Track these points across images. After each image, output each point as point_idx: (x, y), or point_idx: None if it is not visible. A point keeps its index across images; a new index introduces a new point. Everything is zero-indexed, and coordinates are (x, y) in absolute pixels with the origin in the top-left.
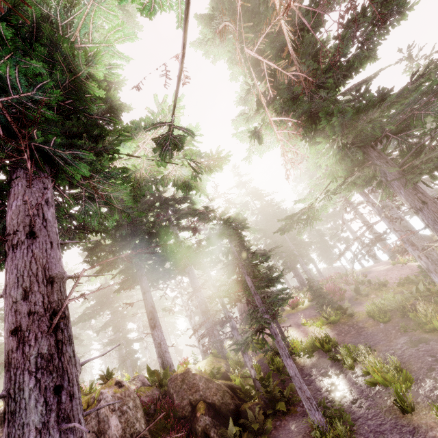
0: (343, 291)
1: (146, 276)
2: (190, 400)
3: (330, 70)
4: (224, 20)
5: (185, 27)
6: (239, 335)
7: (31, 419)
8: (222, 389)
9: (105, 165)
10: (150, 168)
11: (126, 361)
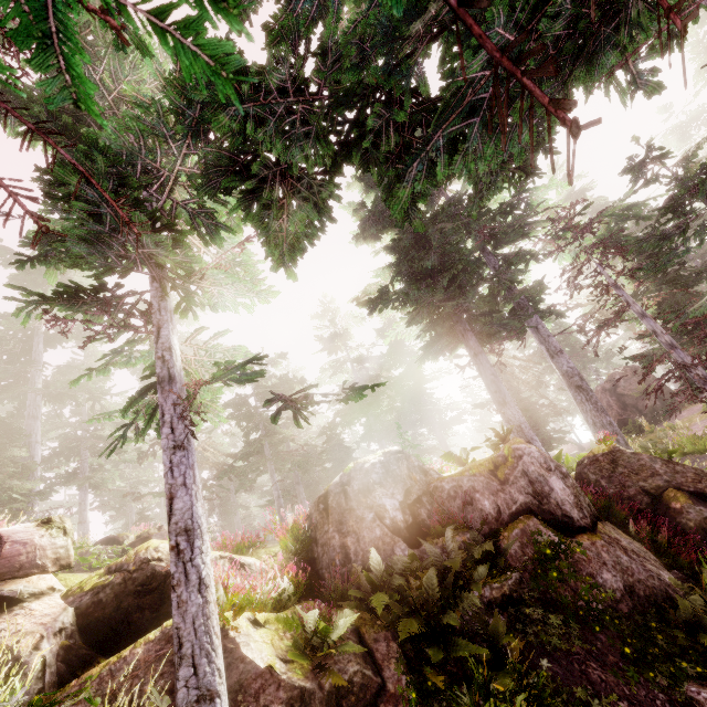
0: None
1: (471, 332)
2: (643, 487)
3: None
4: None
5: None
6: None
7: None
8: None
9: None
10: None
11: None
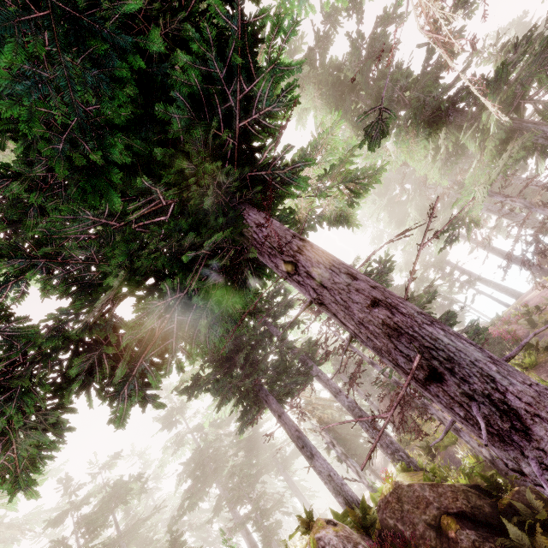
0: (513, 332)
1: (271, 396)
2: (426, 521)
3: (422, 77)
4: (304, 71)
5: (407, 0)
6: (438, 411)
7: (475, 355)
8: (459, 490)
9: (276, 208)
10: (305, 208)
11: (271, 545)
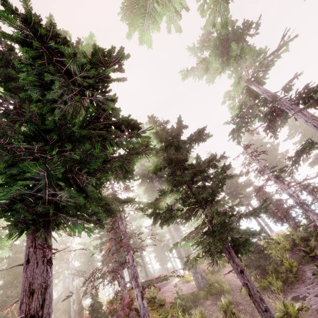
0: (131, 308)
1: None
2: None
3: None
4: None
5: None
6: None
7: None
8: None
9: None
10: None
11: None
